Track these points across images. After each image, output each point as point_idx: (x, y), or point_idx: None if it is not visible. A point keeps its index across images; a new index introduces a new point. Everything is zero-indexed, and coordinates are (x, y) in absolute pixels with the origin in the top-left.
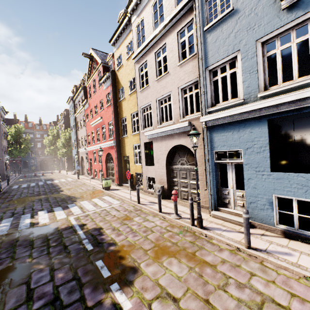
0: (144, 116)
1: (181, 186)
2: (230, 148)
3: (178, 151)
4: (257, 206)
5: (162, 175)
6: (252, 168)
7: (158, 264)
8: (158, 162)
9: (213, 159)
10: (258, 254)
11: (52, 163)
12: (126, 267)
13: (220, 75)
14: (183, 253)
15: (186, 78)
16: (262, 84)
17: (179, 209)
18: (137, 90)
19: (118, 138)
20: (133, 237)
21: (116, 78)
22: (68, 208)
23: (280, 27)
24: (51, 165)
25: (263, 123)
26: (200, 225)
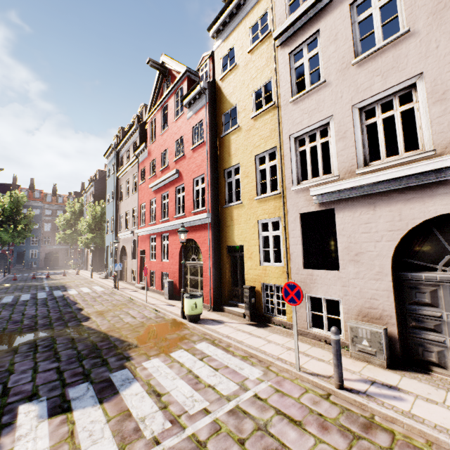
0: (299, 154)
1: None
2: None
3: (443, 231)
4: None
5: (372, 297)
6: None
7: None
8: (358, 261)
9: None
10: None
11: (65, 257)
12: None
13: None
14: None
15: None
16: None
17: None
18: (283, 101)
19: (215, 209)
20: None
21: (217, 94)
22: (115, 393)
23: None
24: (63, 261)
25: None
26: None
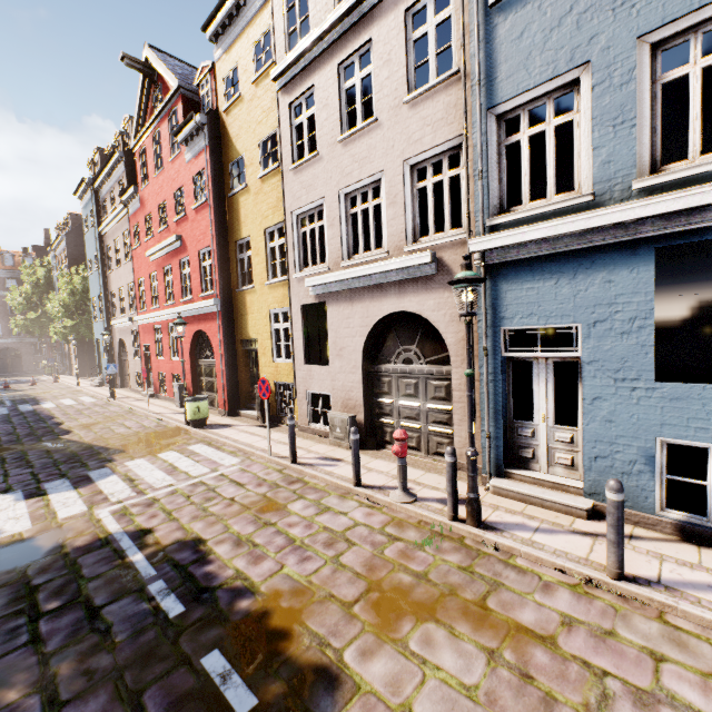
0: (302, 236)
1: (403, 416)
2: (549, 322)
3: (397, 328)
4: (615, 465)
5: (350, 389)
6: (605, 373)
7: (395, 648)
8: (341, 356)
9: (500, 349)
10: (650, 595)
11: (33, 357)
12: (302, 668)
13: (528, 130)
14: (453, 605)
15: (426, 136)
16: (646, 156)
17: None
18: (285, 167)
19: (227, 294)
20: (300, 564)
21: (222, 133)
22: (91, 482)
23: (708, 2)
24: (31, 363)
25: (643, 257)
26: (477, 519)
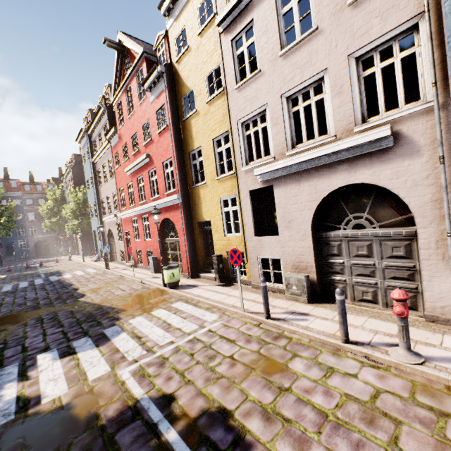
0: (246, 138)
1: (355, 273)
2: None
3: (344, 199)
4: None
5: (300, 253)
6: None
7: None
8: (290, 227)
9: None
10: None
11: (56, 245)
12: None
13: None
14: None
15: (374, 27)
16: None
17: (379, 328)
18: (230, 88)
19: (185, 190)
20: None
21: (175, 77)
22: (107, 340)
23: None
24: (54, 249)
25: None
26: None
